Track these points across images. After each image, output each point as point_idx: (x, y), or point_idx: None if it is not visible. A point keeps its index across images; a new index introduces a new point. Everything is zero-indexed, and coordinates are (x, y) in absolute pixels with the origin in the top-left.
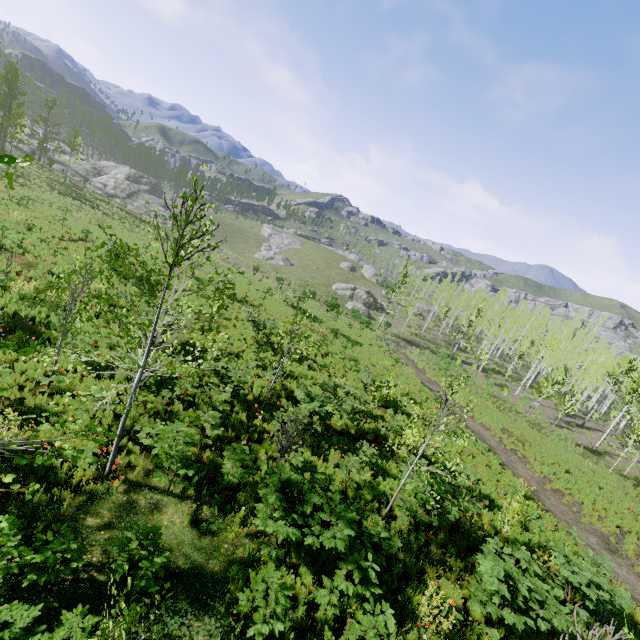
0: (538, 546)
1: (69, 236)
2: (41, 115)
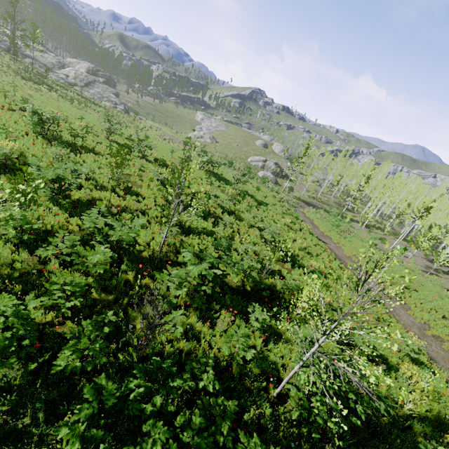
0: (438, 416)
1: (9, 106)
2: (8, 13)
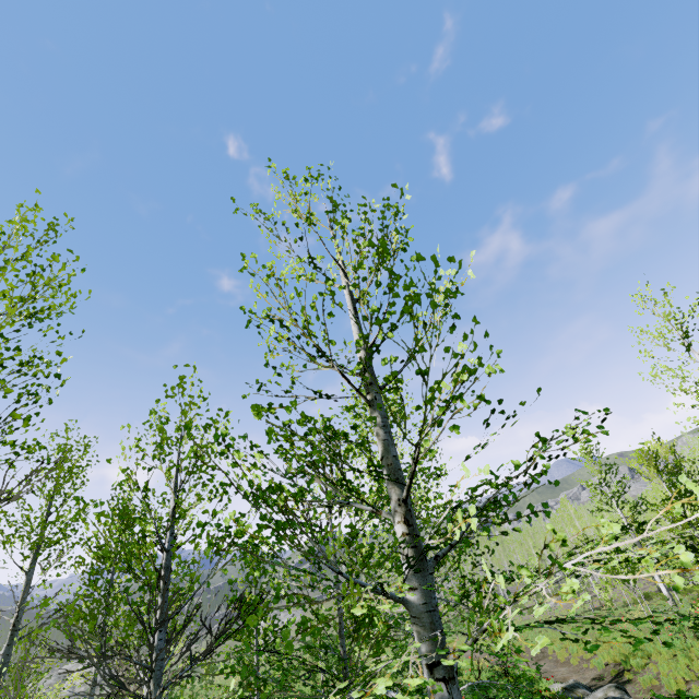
0: None
1: None
2: None
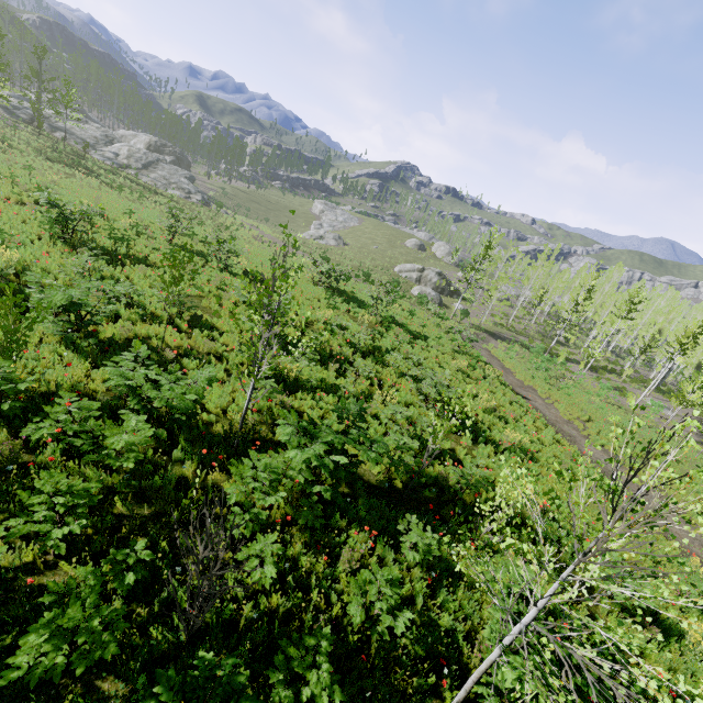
0: None
1: (18, 198)
2: (32, 68)
